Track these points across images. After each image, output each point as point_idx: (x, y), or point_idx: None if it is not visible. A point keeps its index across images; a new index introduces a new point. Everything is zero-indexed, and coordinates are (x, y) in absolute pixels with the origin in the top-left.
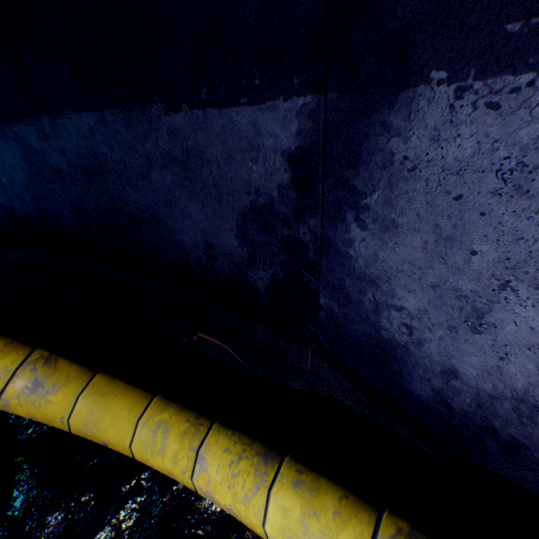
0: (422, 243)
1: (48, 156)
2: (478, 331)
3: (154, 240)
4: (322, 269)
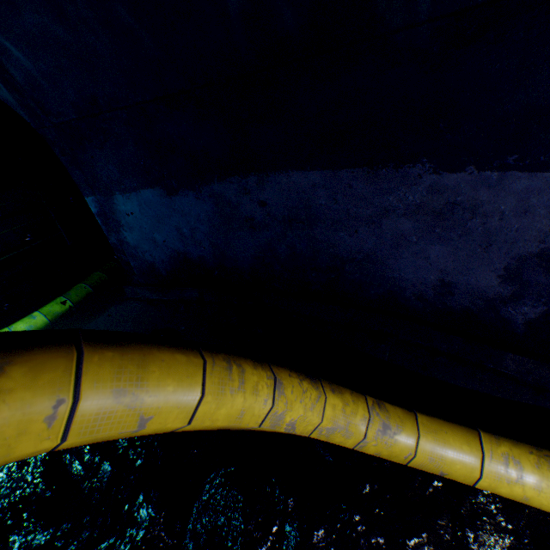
0: None
1: (243, 207)
2: None
3: (359, 277)
4: None
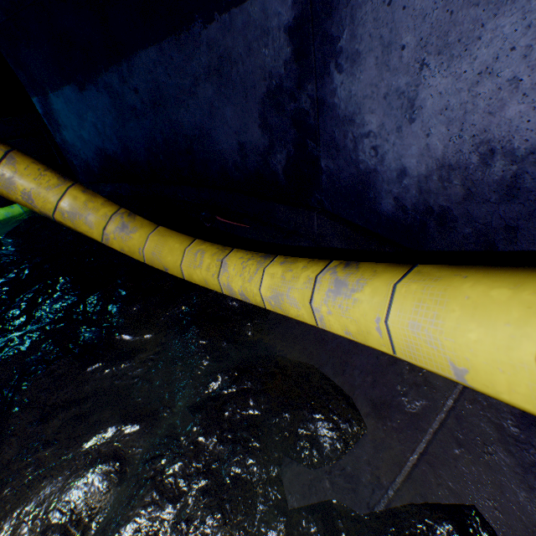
0: (375, 61)
1: (126, 97)
2: (413, 120)
3: (203, 155)
4: (320, 132)
